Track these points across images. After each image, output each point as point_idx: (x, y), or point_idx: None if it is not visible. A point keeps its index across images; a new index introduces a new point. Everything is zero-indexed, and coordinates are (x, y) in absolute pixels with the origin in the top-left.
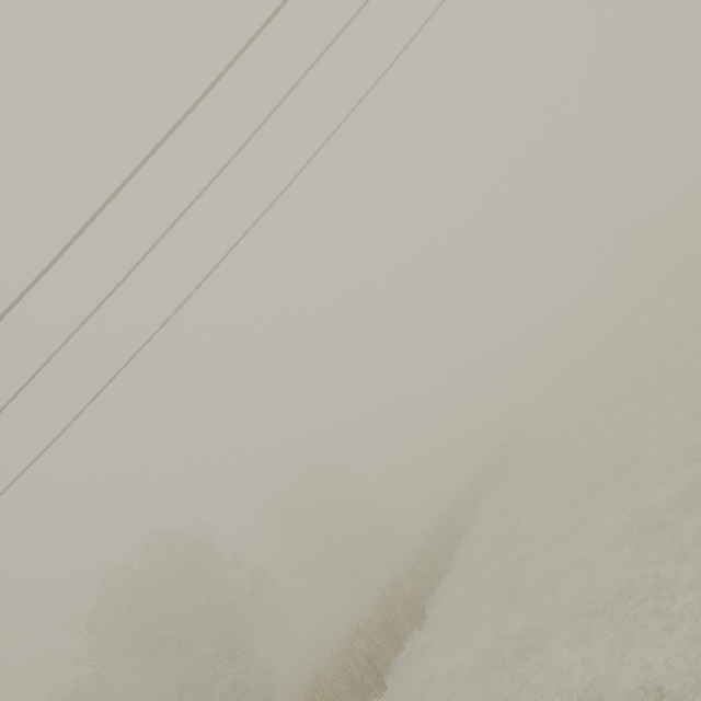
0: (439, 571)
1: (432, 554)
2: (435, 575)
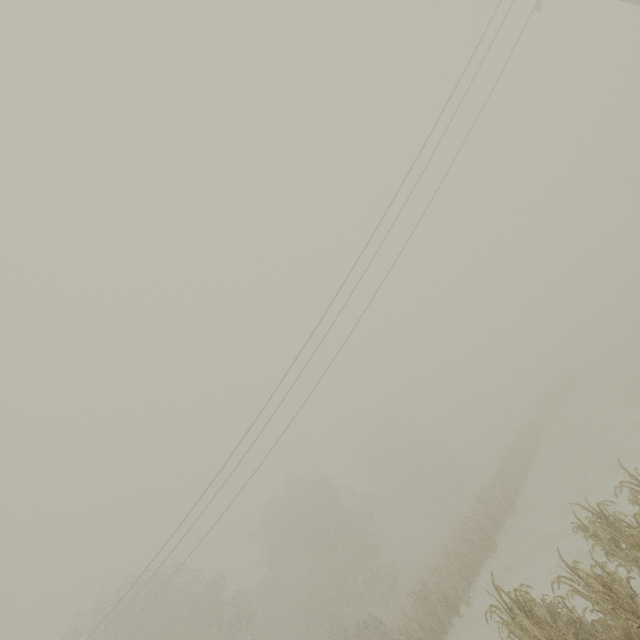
0: (519, 480)
1: (510, 468)
2: (516, 483)
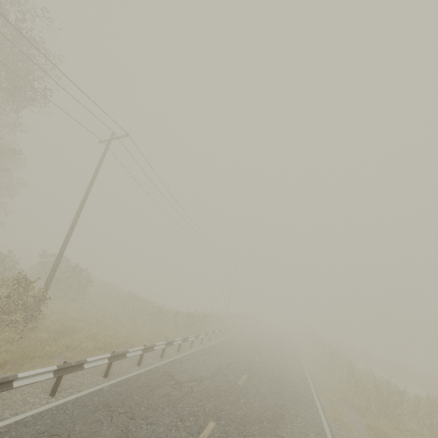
0: None
1: None
2: None
